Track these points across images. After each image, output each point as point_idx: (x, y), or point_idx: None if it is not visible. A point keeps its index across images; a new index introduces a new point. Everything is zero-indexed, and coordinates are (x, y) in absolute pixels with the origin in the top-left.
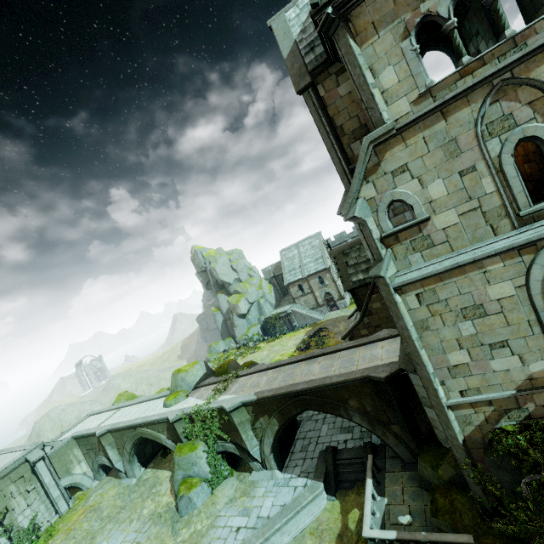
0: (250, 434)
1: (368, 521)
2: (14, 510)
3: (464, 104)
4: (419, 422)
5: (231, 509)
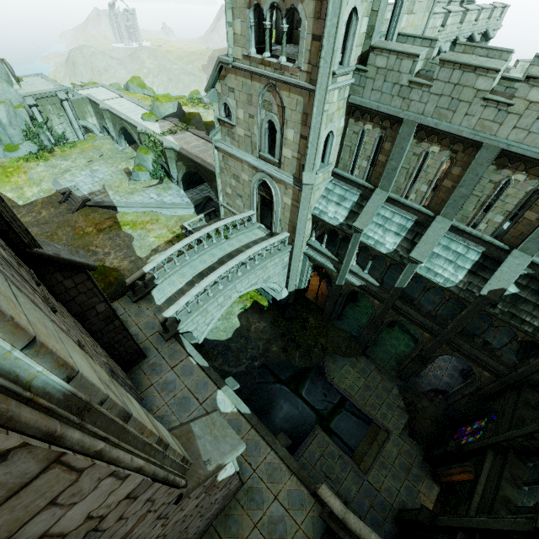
0: (174, 166)
1: (188, 222)
2: (53, 121)
3: (259, 80)
4: None
5: (154, 190)
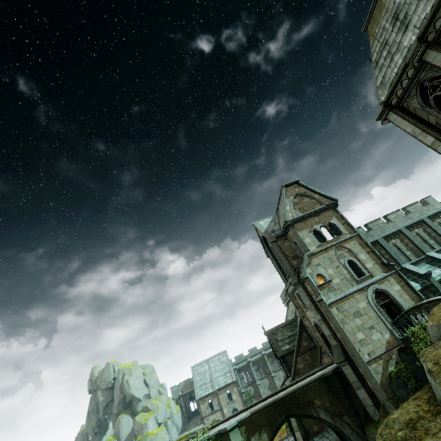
0: None
1: None
2: None
3: (330, 249)
4: (357, 408)
5: None
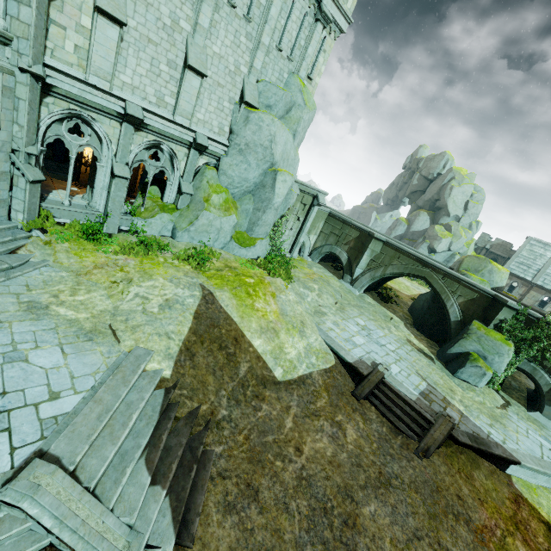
0: None
1: None
2: (287, 222)
3: None
4: None
5: (524, 423)
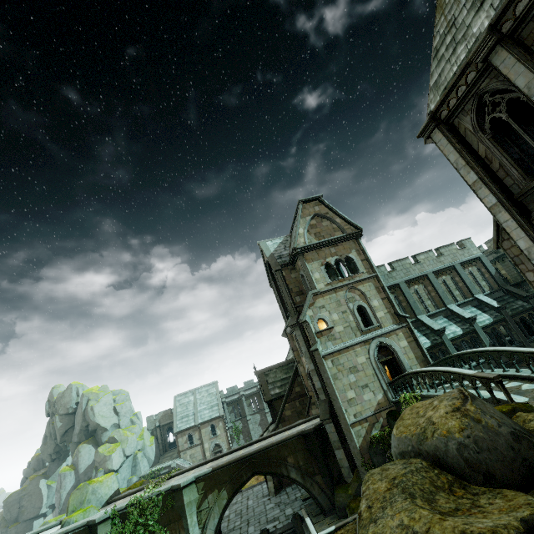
0: (194, 519)
1: (315, 531)
2: None
3: (341, 290)
4: (332, 468)
5: None
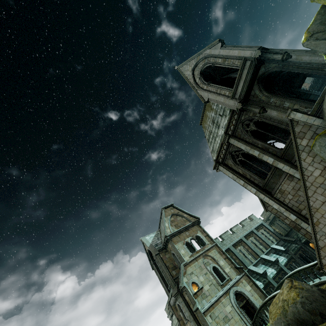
0: None
1: None
2: None
3: (199, 258)
4: None
5: None
